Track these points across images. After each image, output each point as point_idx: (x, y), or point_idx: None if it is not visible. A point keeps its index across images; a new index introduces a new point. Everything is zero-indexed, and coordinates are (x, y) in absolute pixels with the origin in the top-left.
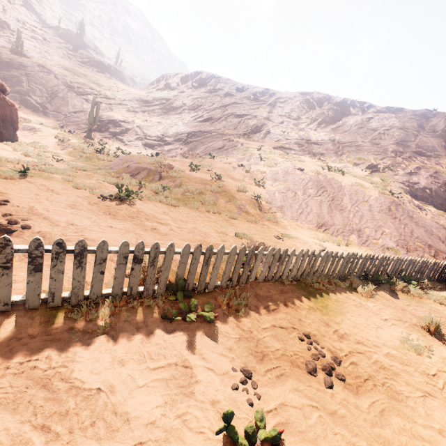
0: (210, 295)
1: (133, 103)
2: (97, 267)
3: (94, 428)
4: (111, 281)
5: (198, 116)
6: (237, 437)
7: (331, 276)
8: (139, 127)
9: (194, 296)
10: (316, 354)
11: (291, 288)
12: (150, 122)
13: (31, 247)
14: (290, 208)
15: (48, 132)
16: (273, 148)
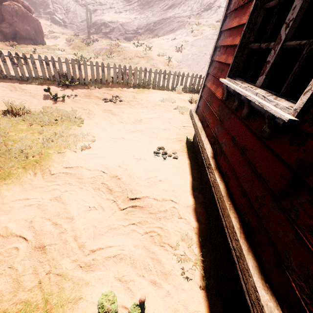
0: (86, 85)
1: (119, 5)
2: (33, 65)
3: (21, 92)
4: (47, 77)
5: (164, 5)
6: (51, 94)
7: (166, 86)
8: (121, 25)
9: (79, 85)
10: (112, 98)
11: (130, 86)
12: (129, 19)
13: (8, 55)
14: (197, 65)
15: (63, 38)
16: (215, 22)
